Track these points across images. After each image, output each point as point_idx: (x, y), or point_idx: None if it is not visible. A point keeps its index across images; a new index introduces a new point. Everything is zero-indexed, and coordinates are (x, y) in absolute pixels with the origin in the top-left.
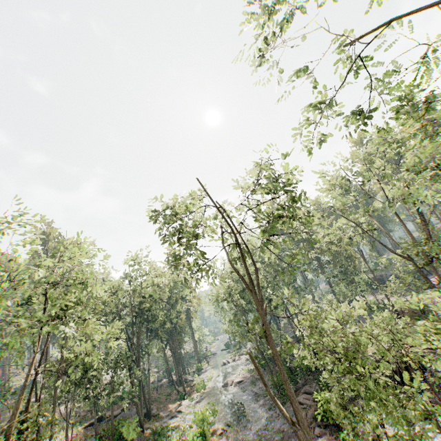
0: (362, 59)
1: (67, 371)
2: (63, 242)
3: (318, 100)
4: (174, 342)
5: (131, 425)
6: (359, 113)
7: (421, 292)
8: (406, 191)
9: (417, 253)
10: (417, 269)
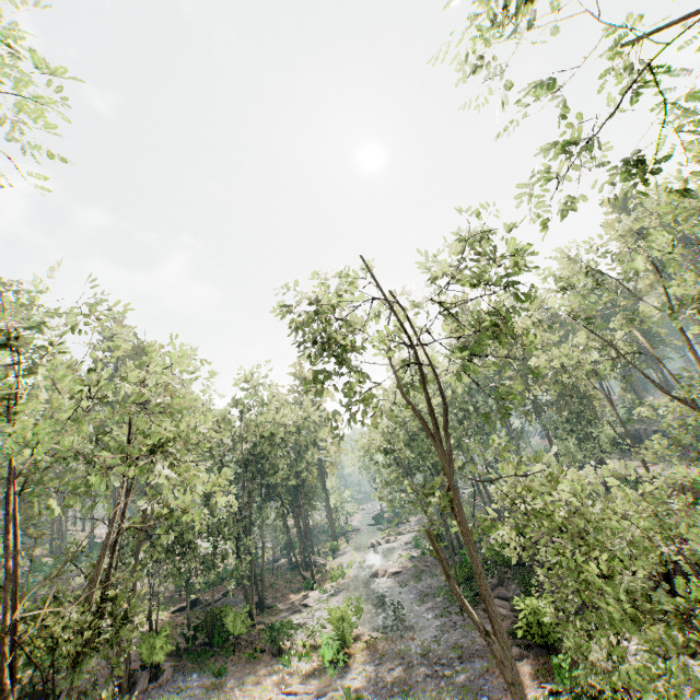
0: (652, 72)
1: (156, 532)
2: (152, 348)
3: (569, 141)
4: (300, 507)
5: (239, 616)
6: (637, 164)
7: None
8: (699, 295)
9: None
10: None
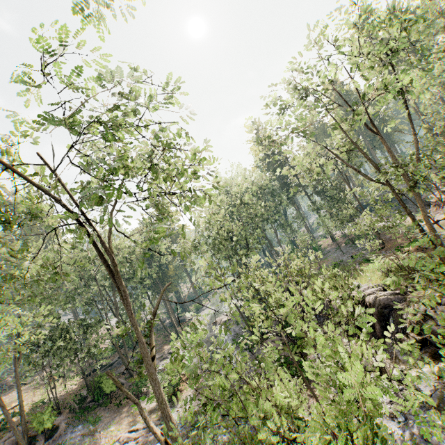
0: None
1: None
2: None
3: None
4: None
5: (108, 382)
6: None
7: (398, 226)
8: (382, 87)
9: (397, 177)
10: (397, 197)
